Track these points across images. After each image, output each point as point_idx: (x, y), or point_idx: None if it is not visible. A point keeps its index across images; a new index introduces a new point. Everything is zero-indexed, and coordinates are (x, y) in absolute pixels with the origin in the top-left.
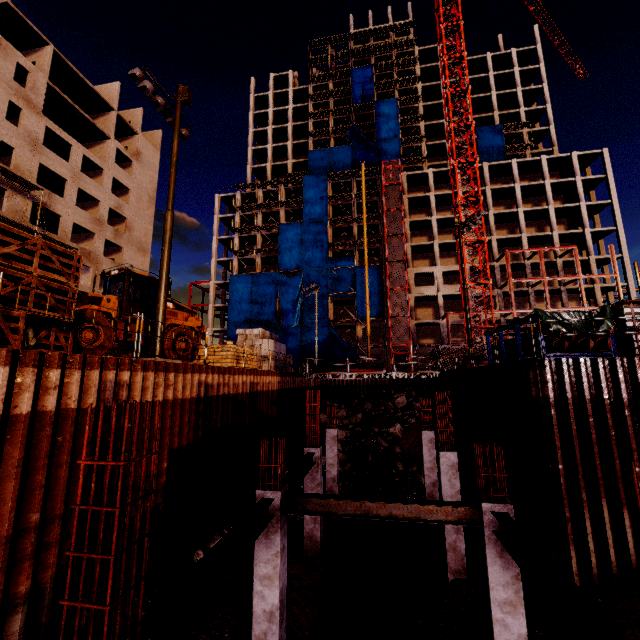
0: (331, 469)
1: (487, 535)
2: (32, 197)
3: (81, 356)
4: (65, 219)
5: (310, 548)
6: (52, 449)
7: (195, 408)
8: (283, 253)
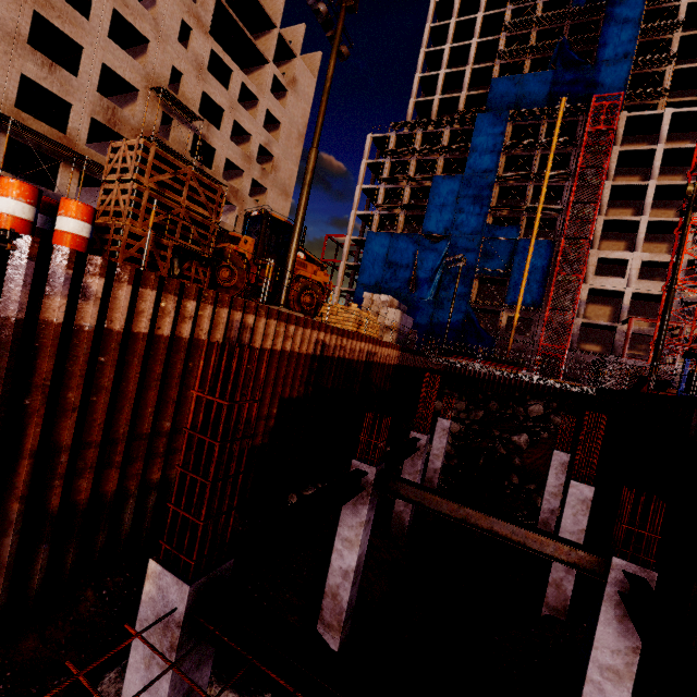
0: (435, 460)
1: (608, 592)
2: (194, 128)
3: (214, 292)
4: (219, 154)
5: (396, 527)
6: (184, 372)
7: (309, 364)
8: (431, 212)
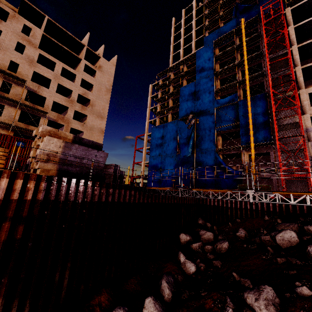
0: None
1: None
2: (28, 88)
3: None
4: (48, 99)
5: None
6: None
7: None
8: (182, 106)
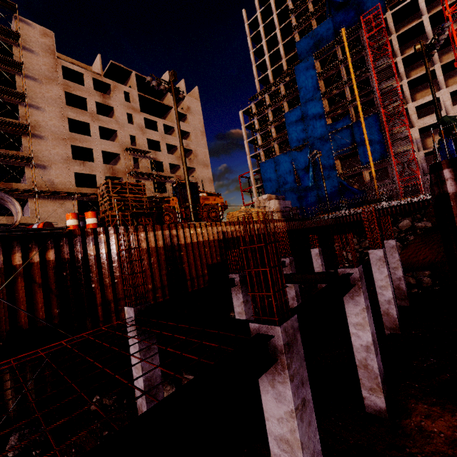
0: None
1: None
2: (149, 157)
3: (151, 226)
4: (165, 163)
5: None
6: (151, 263)
7: (218, 244)
8: (291, 135)
